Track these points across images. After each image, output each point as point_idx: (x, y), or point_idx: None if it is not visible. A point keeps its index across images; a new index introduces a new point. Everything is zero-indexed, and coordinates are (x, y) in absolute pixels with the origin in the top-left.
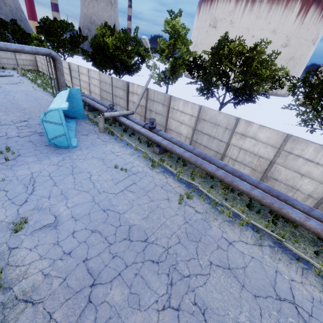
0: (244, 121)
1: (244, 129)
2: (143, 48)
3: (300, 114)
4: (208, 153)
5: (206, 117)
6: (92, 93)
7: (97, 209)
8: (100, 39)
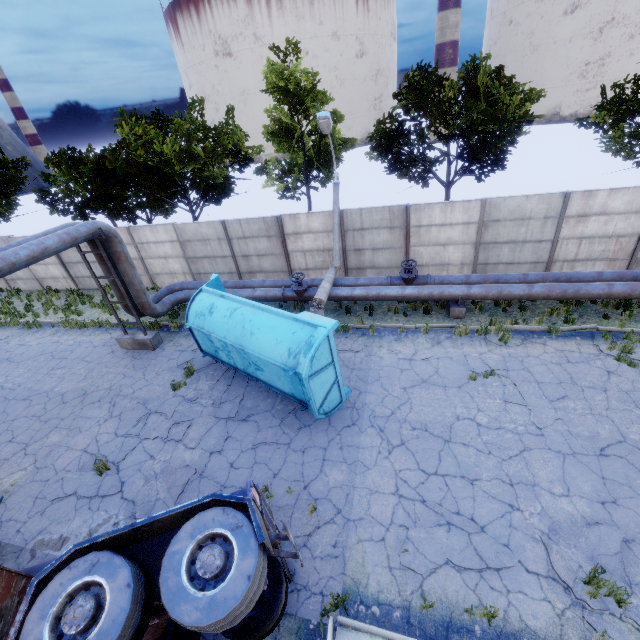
0: (579, 195)
1: (581, 206)
2: (237, 138)
3: (617, 151)
4: (517, 271)
5: (500, 214)
6: (157, 276)
7: (593, 461)
8: (138, 152)
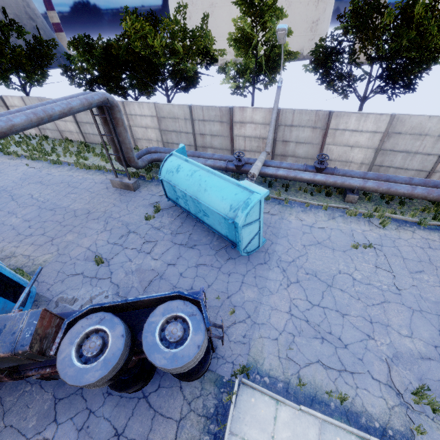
0: None
1: None
2: (208, 41)
3: None
4: (403, 175)
5: (403, 128)
6: (139, 140)
7: (434, 318)
8: (136, 43)
